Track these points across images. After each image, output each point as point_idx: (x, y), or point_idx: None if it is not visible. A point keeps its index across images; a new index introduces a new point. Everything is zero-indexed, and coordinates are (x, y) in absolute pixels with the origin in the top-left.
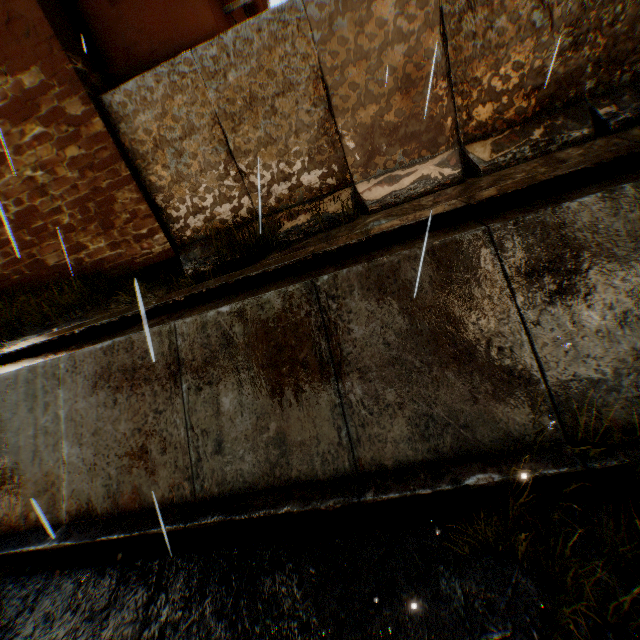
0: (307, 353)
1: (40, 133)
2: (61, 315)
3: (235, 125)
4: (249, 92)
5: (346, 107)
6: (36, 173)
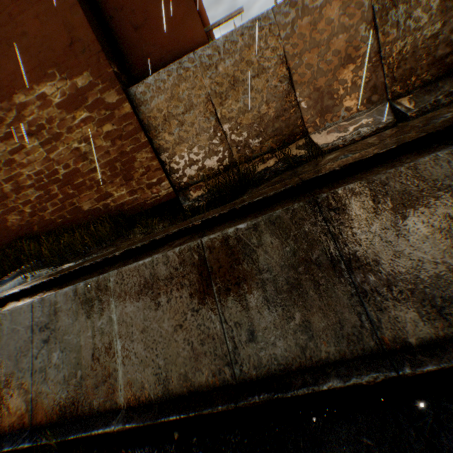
0: (318, 254)
1: (85, 117)
2: (95, 245)
3: (222, 100)
4: (233, 77)
5: (303, 81)
6: (80, 145)
